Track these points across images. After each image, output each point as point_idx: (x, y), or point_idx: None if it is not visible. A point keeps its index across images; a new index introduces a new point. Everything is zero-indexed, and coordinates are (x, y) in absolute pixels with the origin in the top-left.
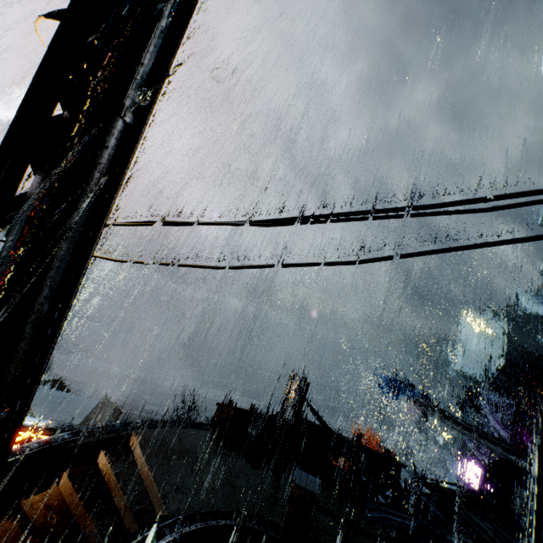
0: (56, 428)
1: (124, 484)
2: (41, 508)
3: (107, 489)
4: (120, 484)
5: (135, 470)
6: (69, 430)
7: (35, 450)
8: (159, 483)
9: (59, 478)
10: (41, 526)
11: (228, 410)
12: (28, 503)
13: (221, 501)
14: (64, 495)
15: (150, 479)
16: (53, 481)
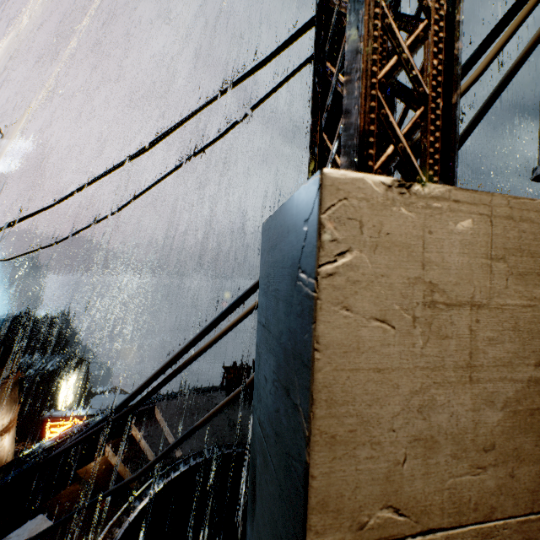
0: (92, 414)
1: (151, 442)
2: (94, 472)
3: (140, 450)
4: (148, 443)
5: (160, 431)
6: (103, 413)
7: (76, 432)
8: (176, 435)
9: (104, 449)
10: (95, 483)
11: (234, 370)
12: (83, 470)
13: (228, 438)
14: (110, 461)
15: (170, 434)
16: (99, 452)
